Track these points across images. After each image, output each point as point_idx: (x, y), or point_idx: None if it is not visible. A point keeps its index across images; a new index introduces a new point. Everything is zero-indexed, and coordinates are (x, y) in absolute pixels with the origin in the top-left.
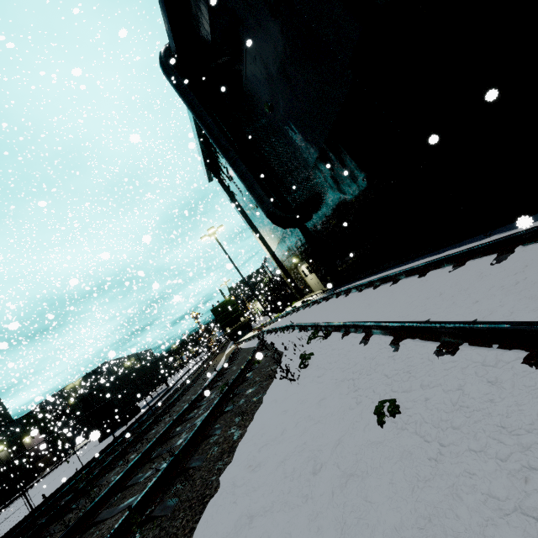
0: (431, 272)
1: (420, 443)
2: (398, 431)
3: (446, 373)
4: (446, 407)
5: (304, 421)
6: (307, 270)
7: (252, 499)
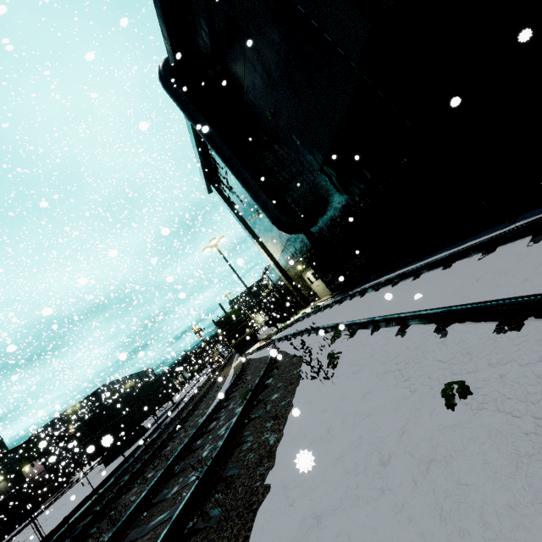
0: (457, 263)
1: (507, 420)
2: (474, 412)
3: (517, 348)
4: (529, 380)
5: (352, 417)
6: (312, 276)
7: (313, 499)
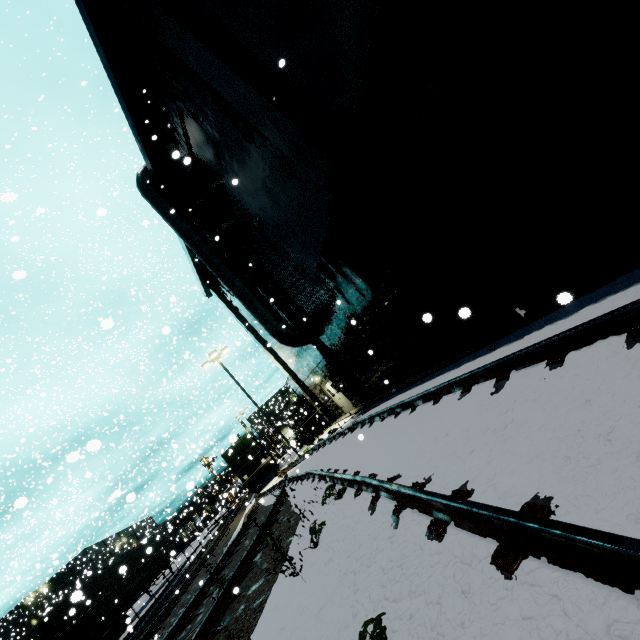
0: (444, 398)
1: None
2: None
3: (432, 572)
4: (427, 630)
5: None
6: (332, 388)
7: None
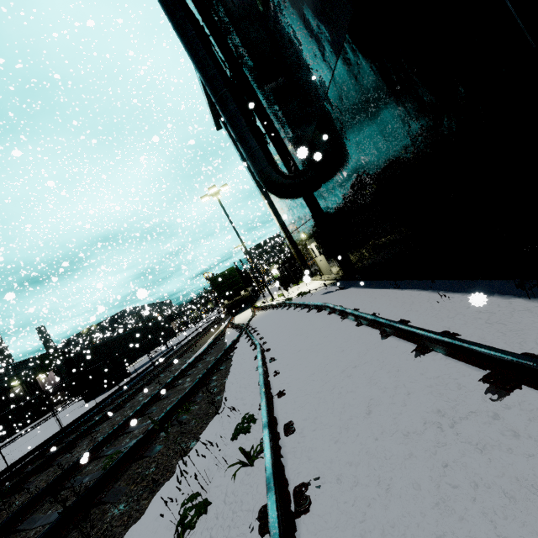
0: (529, 396)
1: None
2: None
3: None
4: None
5: None
6: (316, 249)
7: None
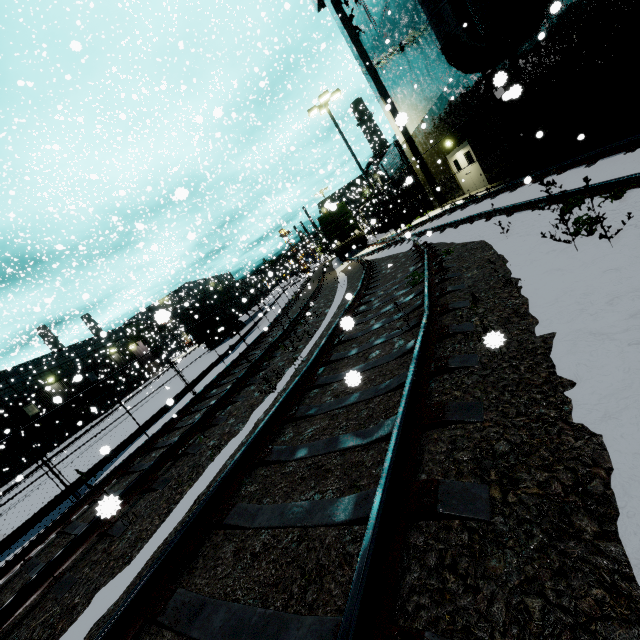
0: None
1: None
2: None
3: None
4: None
5: None
6: (465, 158)
7: None
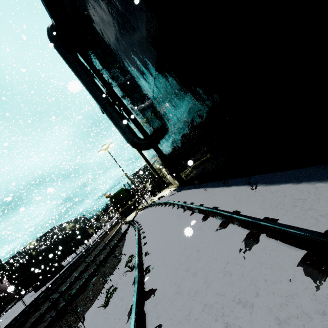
0: (209, 219)
1: None
2: None
3: None
4: None
5: None
6: (166, 172)
7: None
